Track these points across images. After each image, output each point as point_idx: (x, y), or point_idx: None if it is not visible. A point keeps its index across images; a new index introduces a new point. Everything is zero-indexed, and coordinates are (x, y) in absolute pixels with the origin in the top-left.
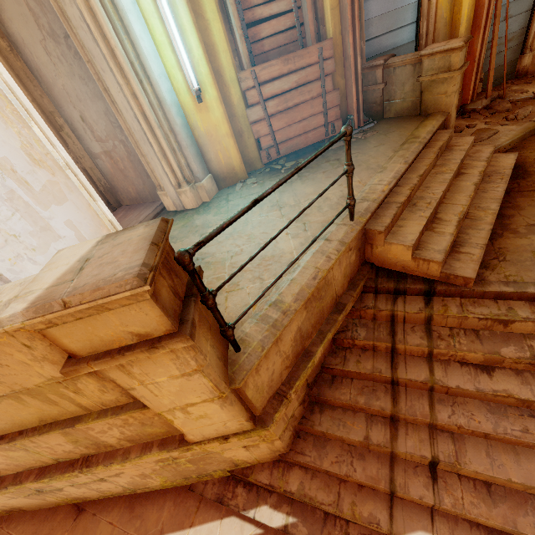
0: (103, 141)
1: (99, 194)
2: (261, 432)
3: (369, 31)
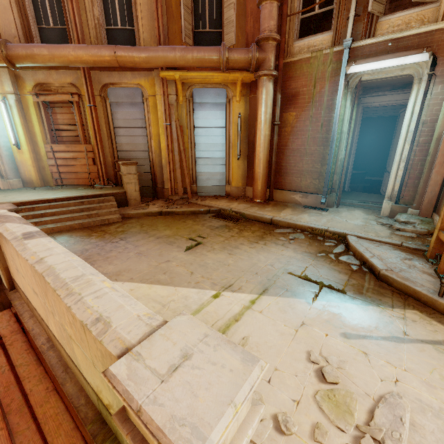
0: None
1: None
2: None
3: (121, 147)
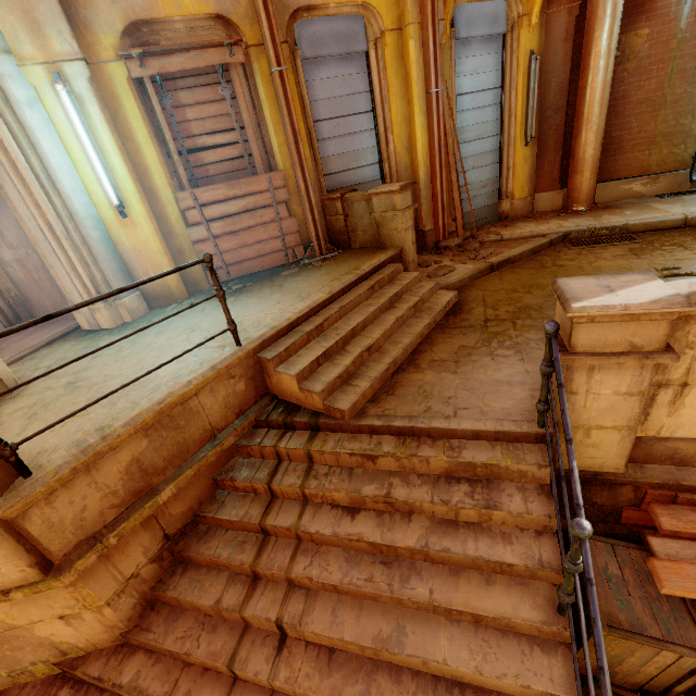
0: (15, 248)
1: (5, 306)
2: (52, 583)
3: (329, 167)
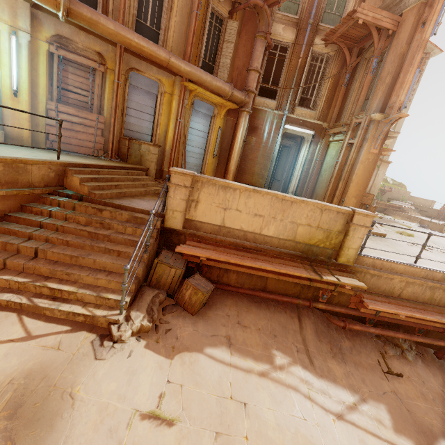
0: None
1: None
2: None
3: (128, 126)
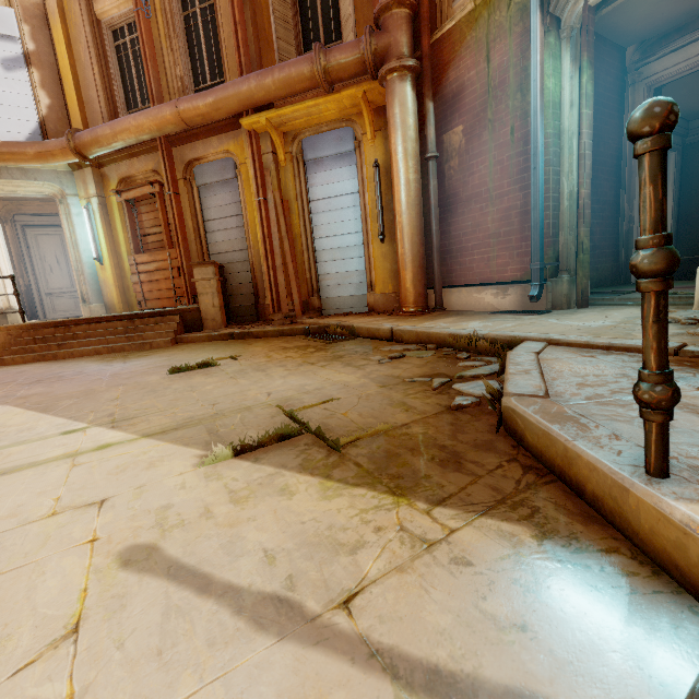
0: None
1: None
2: None
3: (214, 249)
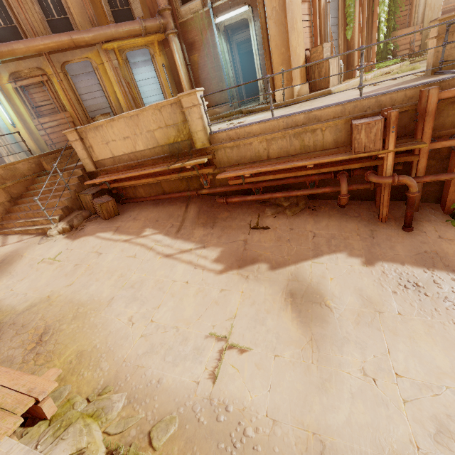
0: None
1: None
2: None
3: (89, 109)
